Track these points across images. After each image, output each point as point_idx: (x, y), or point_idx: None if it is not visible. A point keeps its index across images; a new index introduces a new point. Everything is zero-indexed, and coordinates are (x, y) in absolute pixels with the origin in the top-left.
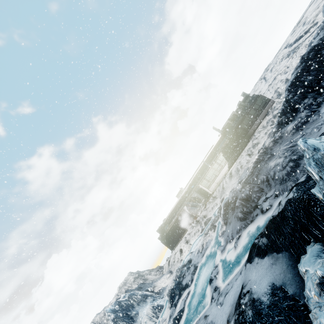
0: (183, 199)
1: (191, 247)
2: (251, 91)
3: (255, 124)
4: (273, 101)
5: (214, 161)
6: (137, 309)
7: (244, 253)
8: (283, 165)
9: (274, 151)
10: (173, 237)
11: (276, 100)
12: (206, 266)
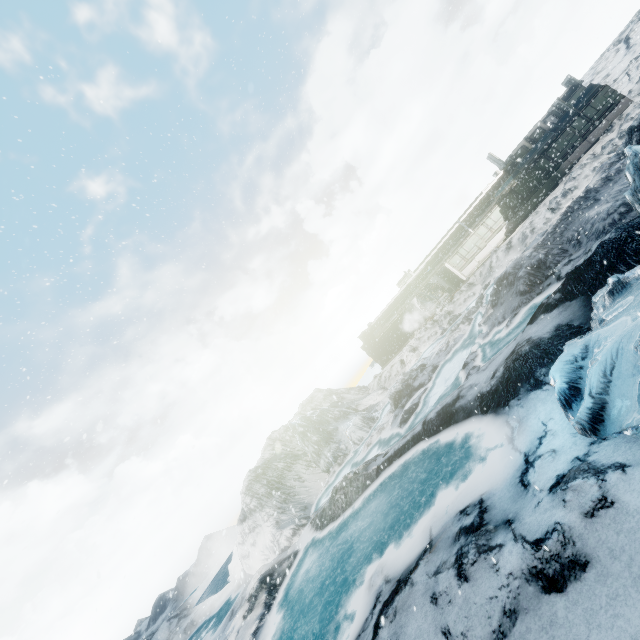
0: (411, 288)
1: (421, 355)
2: (587, 72)
3: (578, 151)
4: (628, 101)
5: (482, 222)
6: (335, 425)
7: (520, 330)
8: (609, 212)
9: (601, 195)
10: (388, 346)
11: (635, 100)
12: (454, 362)
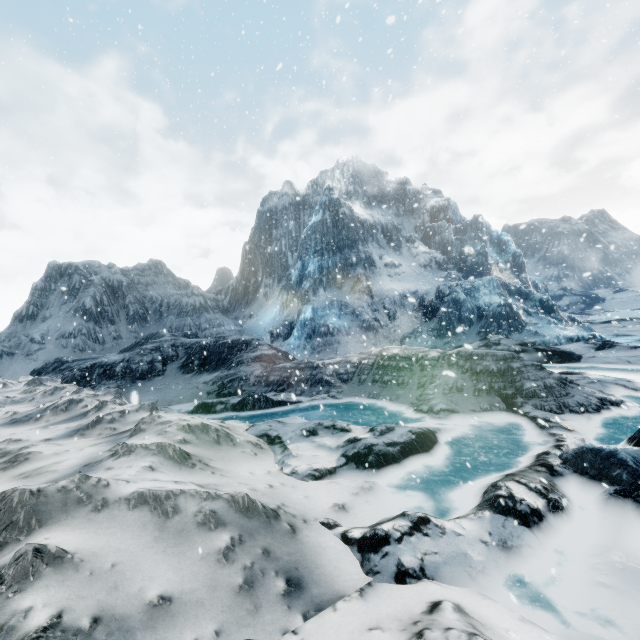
0: None
1: None
2: None
3: None
4: None
5: None
6: None
7: None
8: None
9: None
10: None
11: None
12: None
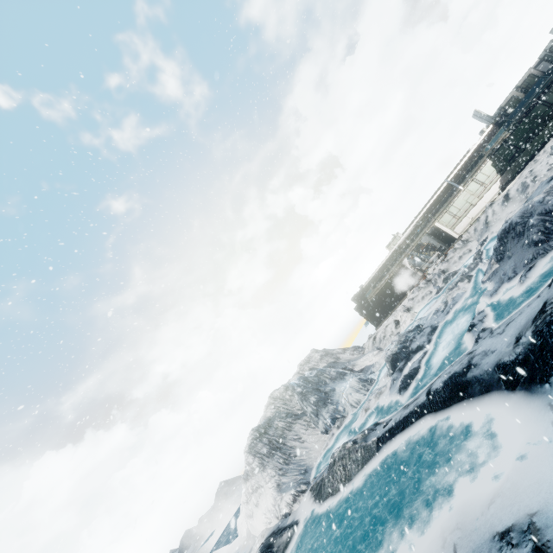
0: (401, 249)
1: (416, 315)
2: None
3: None
4: None
5: (472, 178)
6: (332, 386)
7: (540, 285)
8: None
9: None
10: (381, 307)
11: None
12: (455, 322)
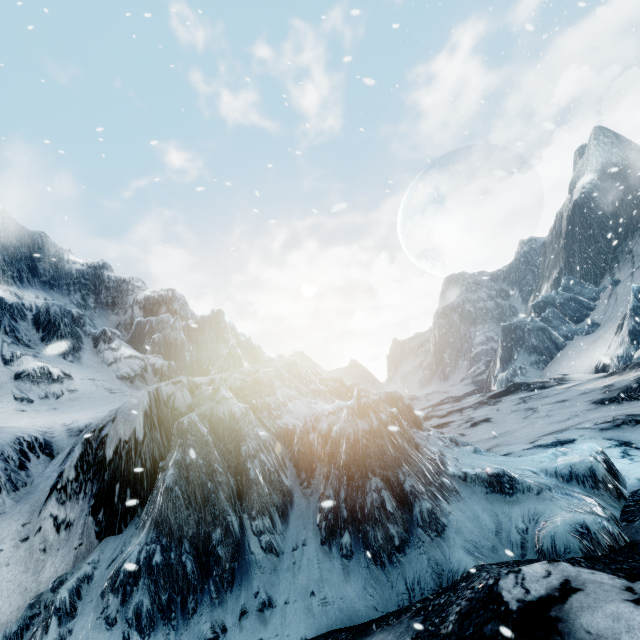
0: None
1: None
2: None
3: None
4: None
5: None
6: None
7: None
8: None
9: None
10: None
11: None
12: None
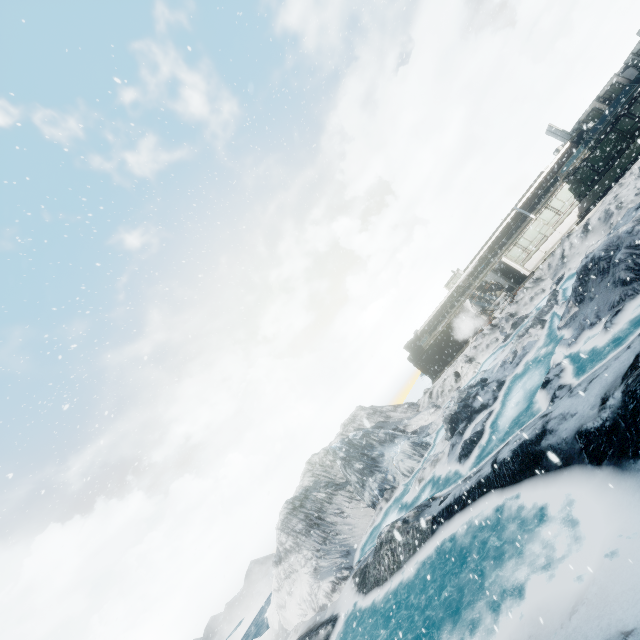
0: (462, 289)
1: (480, 367)
2: None
3: None
4: None
5: (546, 205)
6: (380, 450)
7: (629, 332)
8: None
9: None
10: (438, 357)
11: None
12: (526, 377)
